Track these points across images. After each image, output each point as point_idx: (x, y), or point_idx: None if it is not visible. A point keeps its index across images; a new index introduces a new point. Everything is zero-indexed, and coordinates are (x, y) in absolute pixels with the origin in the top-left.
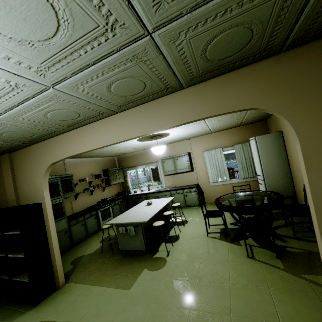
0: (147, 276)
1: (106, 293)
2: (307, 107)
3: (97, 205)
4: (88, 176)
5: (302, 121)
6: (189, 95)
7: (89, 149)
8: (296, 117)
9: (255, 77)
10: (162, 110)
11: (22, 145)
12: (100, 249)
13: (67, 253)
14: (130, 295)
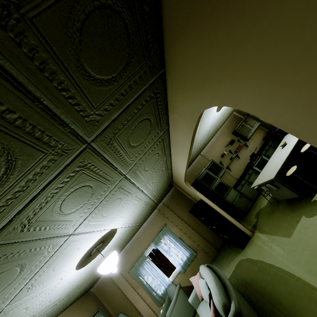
0: (303, 224)
1: (275, 241)
2: (224, 87)
3: (249, 164)
4: (225, 148)
5: (235, 99)
6: (174, 128)
7: (184, 172)
8: (228, 100)
9: (177, 95)
10: (178, 142)
11: (169, 180)
12: (270, 200)
13: (252, 208)
14: (290, 242)
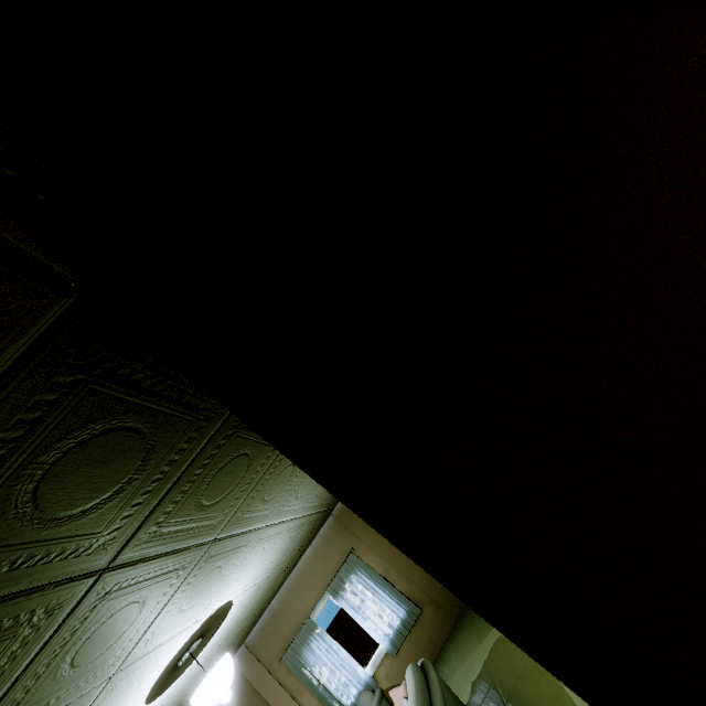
0: None
1: None
2: None
3: None
4: None
5: None
6: None
7: None
8: None
9: None
10: None
11: None
12: None
13: None
14: None
